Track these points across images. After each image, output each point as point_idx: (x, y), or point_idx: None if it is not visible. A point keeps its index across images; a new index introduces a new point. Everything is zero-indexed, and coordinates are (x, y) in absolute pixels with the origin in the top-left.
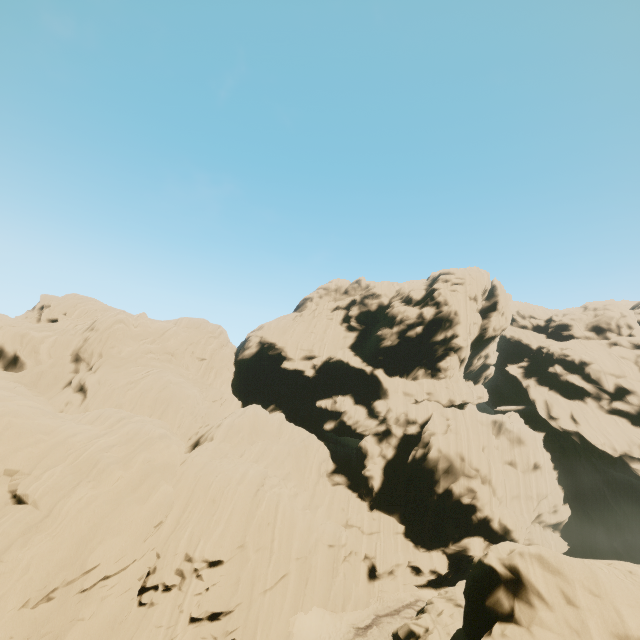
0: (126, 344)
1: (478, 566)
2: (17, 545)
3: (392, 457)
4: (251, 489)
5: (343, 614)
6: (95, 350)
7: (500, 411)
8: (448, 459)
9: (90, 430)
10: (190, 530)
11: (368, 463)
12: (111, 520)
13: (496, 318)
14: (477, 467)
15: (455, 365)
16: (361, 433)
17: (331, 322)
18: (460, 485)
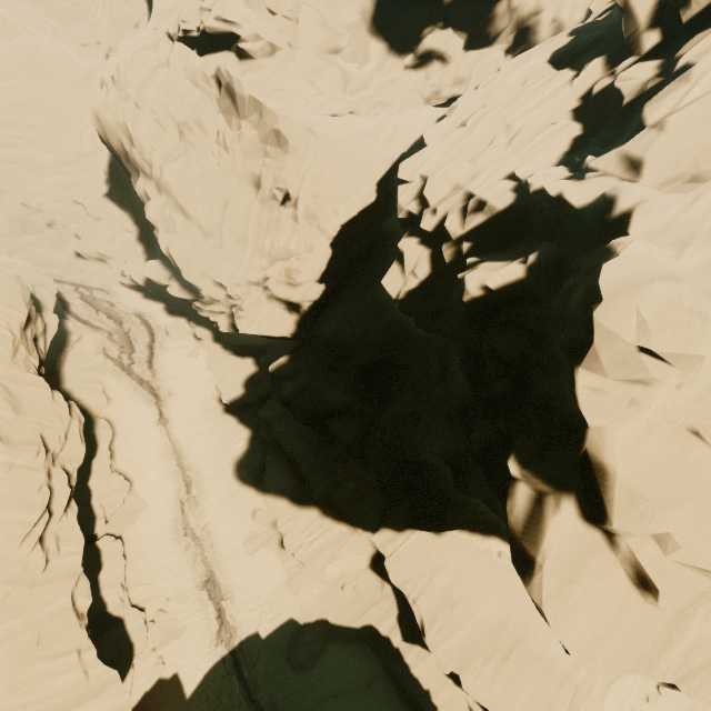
0: None
1: None
2: None
3: None
4: None
5: (5, 257)
6: None
7: None
8: (115, 136)
9: None
10: None
11: None
12: None
13: None
14: (150, 161)
15: None
16: None
17: None
18: (139, 185)
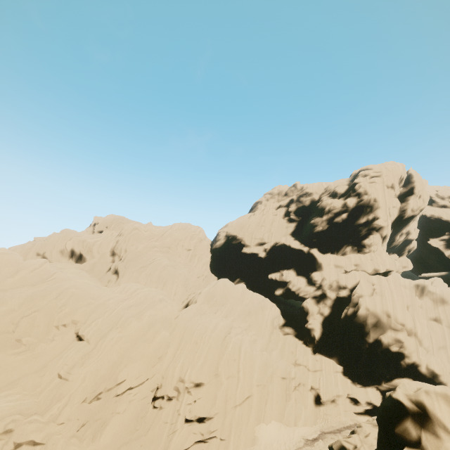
0: (140, 243)
1: (388, 399)
2: (78, 365)
3: (328, 314)
4: (221, 335)
5: (295, 428)
6: (122, 248)
7: (424, 277)
8: (375, 316)
9: (118, 296)
10: (181, 361)
11: (309, 319)
12: (131, 352)
13: (413, 201)
14: (402, 322)
15: (378, 241)
16: (302, 297)
17: (276, 217)
18: (388, 336)
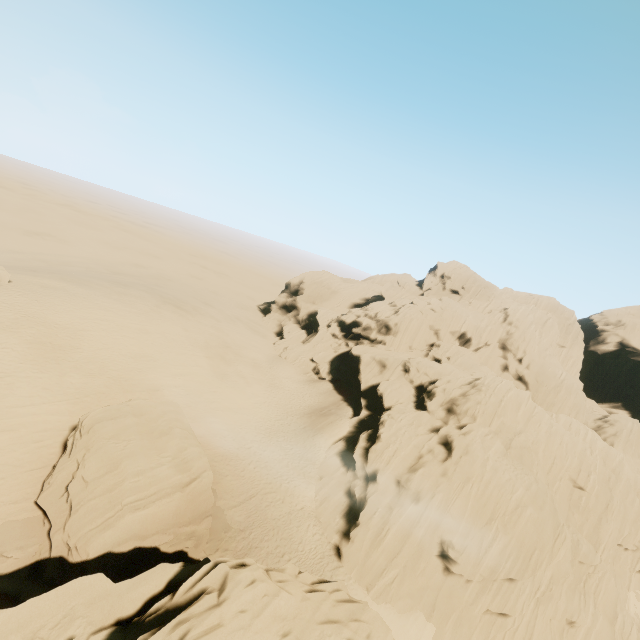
0: (535, 342)
1: None
2: (604, 520)
3: None
4: None
5: None
6: (520, 347)
7: None
8: None
9: (584, 443)
10: None
11: None
12: (626, 516)
13: None
14: None
15: None
16: None
17: None
18: None
